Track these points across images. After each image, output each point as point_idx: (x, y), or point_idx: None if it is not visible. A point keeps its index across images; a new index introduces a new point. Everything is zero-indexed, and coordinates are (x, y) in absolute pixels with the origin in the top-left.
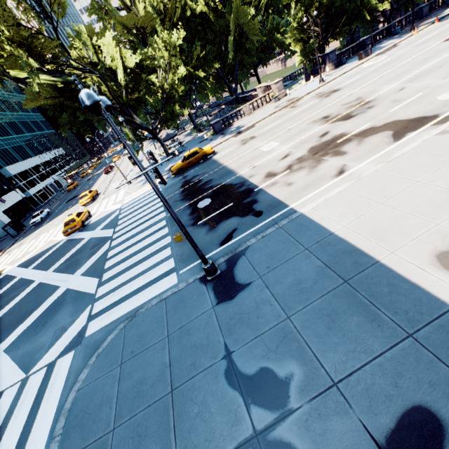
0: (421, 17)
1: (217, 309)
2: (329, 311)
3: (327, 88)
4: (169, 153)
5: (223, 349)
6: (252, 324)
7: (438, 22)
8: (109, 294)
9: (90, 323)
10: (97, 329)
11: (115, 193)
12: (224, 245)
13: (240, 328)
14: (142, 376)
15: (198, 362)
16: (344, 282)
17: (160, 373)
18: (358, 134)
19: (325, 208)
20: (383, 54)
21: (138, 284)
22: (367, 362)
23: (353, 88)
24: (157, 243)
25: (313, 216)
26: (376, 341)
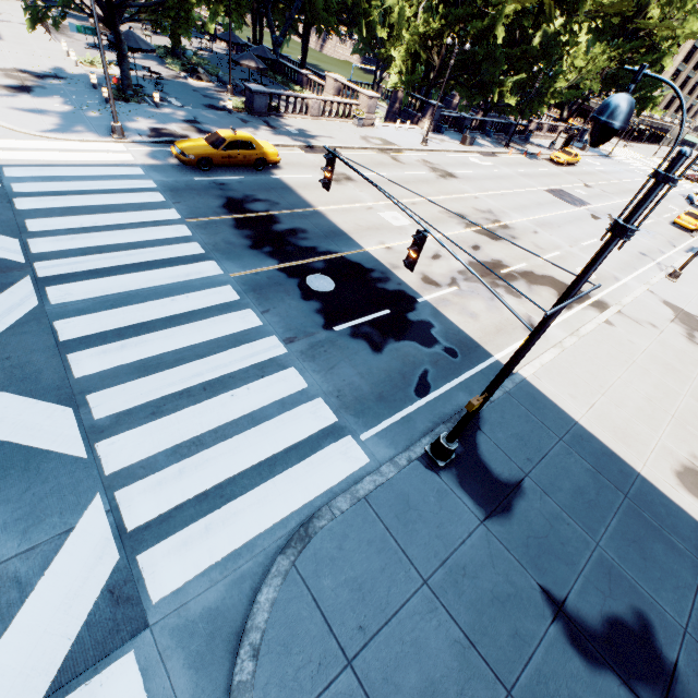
0: (508, 134)
1: (494, 527)
2: (633, 536)
3: (436, 161)
4: (132, 86)
5: (547, 601)
6: (562, 555)
7: (526, 156)
8: (163, 467)
9: (144, 556)
10: (192, 576)
11: None
12: (423, 397)
13: (550, 563)
14: (425, 678)
15: (522, 629)
16: (625, 497)
17: (462, 664)
18: (521, 273)
19: (549, 379)
20: (486, 157)
21: (258, 450)
22: (694, 599)
23: (475, 188)
24: (246, 345)
25: (541, 388)
26: (687, 573)
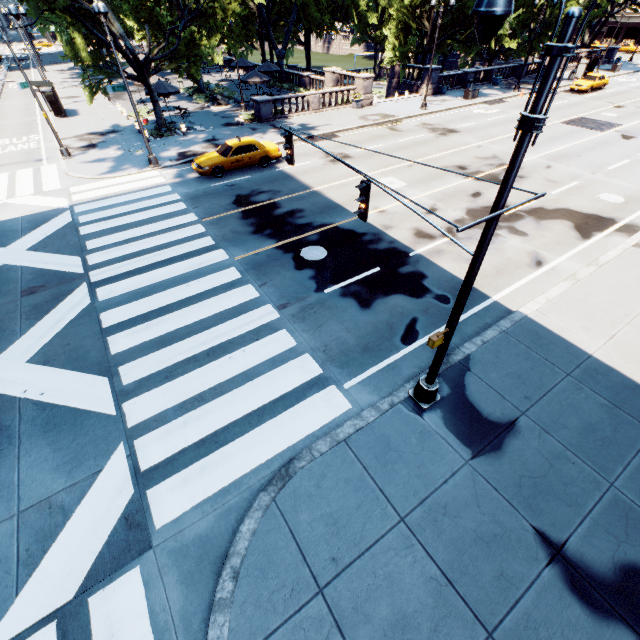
0: (518, 77)
1: (481, 466)
2: None
3: (436, 121)
4: (164, 124)
5: (542, 543)
6: (563, 496)
7: None
8: (171, 420)
9: (152, 491)
10: (188, 507)
11: (26, 166)
12: (410, 344)
13: (547, 504)
14: (396, 611)
15: (509, 571)
16: None
17: (437, 601)
18: (528, 211)
19: (556, 314)
20: (492, 105)
21: (249, 402)
22: None
23: (478, 138)
24: (244, 314)
25: (546, 323)
26: None
